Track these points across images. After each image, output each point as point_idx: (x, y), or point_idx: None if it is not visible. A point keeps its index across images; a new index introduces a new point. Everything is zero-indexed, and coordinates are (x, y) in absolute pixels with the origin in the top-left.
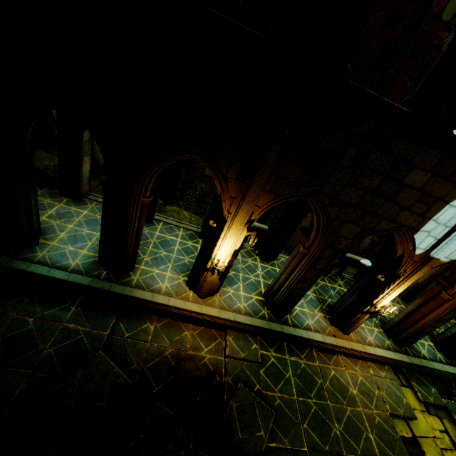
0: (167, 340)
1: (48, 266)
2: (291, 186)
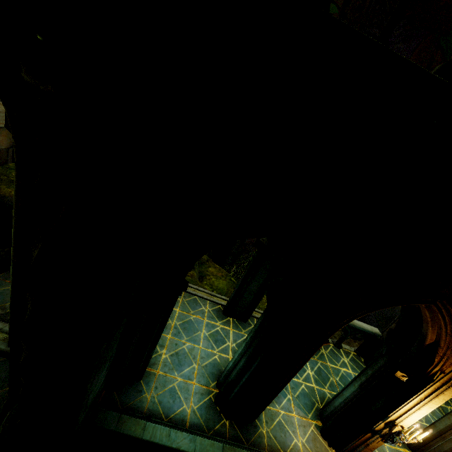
0: None
1: (163, 422)
2: None
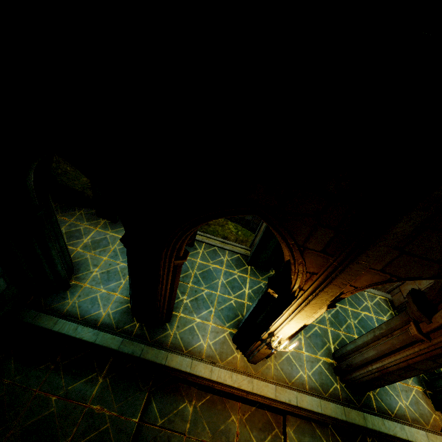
0: (208, 431)
1: (77, 320)
2: (428, 266)
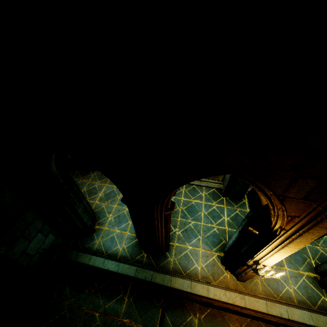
0: None
1: (103, 255)
2: None
